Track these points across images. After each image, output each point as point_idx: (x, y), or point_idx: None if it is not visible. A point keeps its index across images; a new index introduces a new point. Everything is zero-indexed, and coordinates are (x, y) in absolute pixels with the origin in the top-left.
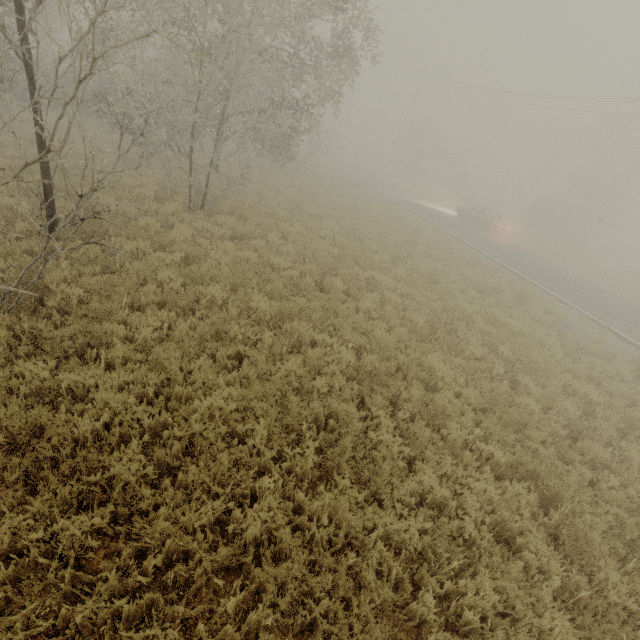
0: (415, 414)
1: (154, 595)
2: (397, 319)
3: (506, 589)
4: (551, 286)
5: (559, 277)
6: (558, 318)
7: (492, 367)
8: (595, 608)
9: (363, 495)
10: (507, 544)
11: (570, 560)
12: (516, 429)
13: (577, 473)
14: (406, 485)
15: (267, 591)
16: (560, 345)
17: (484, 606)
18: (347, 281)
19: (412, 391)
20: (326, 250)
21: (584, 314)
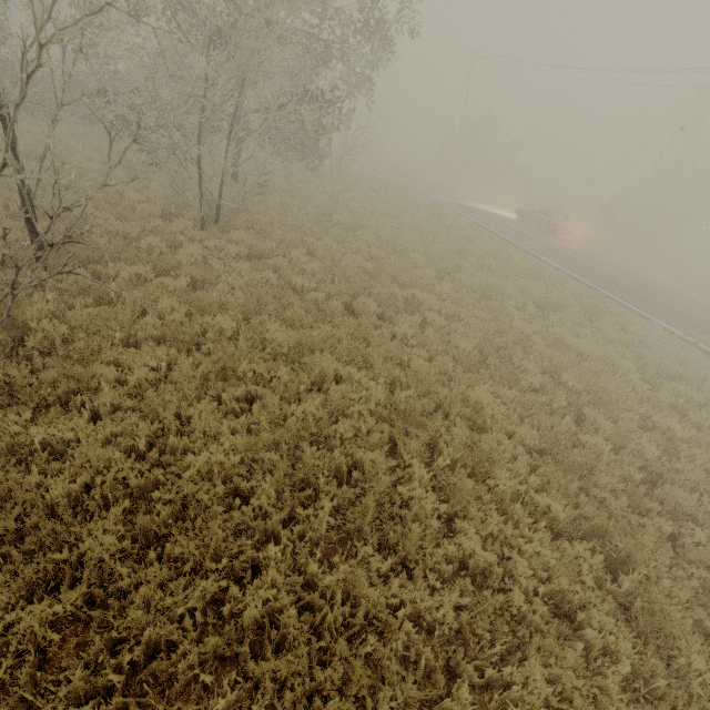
0: (458, 460)
1: (125, 699)
2: (440, 345)
3: (562, 678)
4: (628, 298)
5: (638, 286)
6: (636, 336)
7: (553, 399)
8: (674, 699)
9: (389, 563)
10: (566, 617)
11: (644, 637)
12: (581, 474)
13: (654, 529)
14: (440, 552)
15: (266, 688)
16: (637, 369)
17: (533, 702)
18: (382, 302)
19: (455, 432)
20: (360, 266)
21: (667, 330)
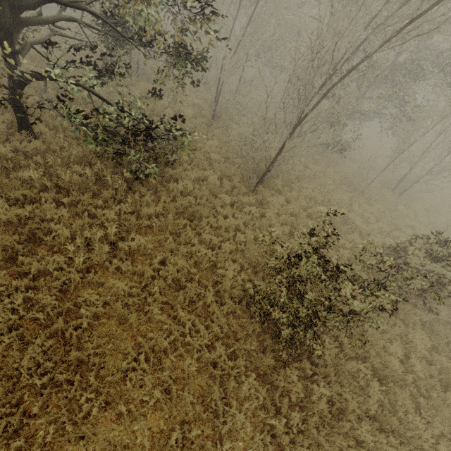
0: None
1: None
2: None
3: None
4: None
5: None
6: None
7: None
8: None
9: None
10: None
11: None
12: None
13: None
14: None
15: None
16: None
17: None
18: None
19: None
20: None
21: None
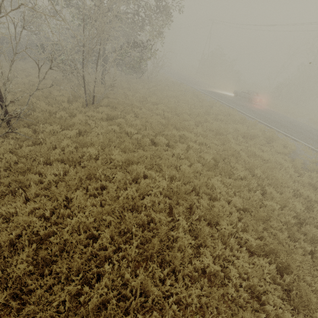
0: (203, 215)
1: None
2: (196, 158)
3: None
4: (287, 131)
5: (292, 125)
6: (291, 149)
7: (250, 183)
8: None
9: (166, 272)
10: (257, 298)
11: (297, 308)
12: (264, 220)
13: (301, 250)
14: (190, 267)
15: None
16: (292, 166)
17: None
18: (168, 138)
19: (201, 201)
20: (159, 121)
21: (306, 146)
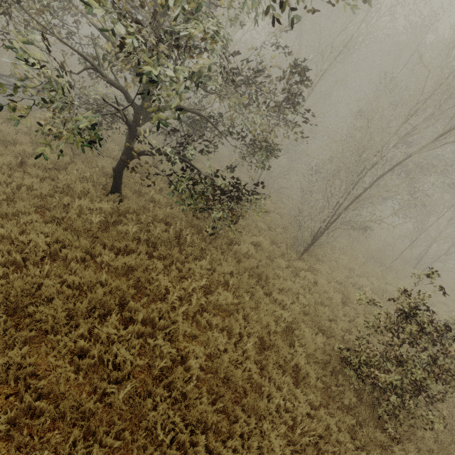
0: None
1: None
2: None
3: None
4: None
5: None
6: None
7: None
8: None
9: None
10: None
11: None
12: None
13: None
14: None
15: None
16: None
17: None
18: None
19: None
20: None
21: None
